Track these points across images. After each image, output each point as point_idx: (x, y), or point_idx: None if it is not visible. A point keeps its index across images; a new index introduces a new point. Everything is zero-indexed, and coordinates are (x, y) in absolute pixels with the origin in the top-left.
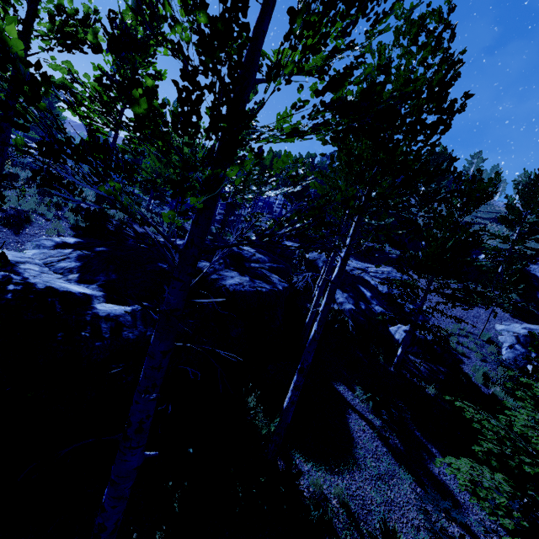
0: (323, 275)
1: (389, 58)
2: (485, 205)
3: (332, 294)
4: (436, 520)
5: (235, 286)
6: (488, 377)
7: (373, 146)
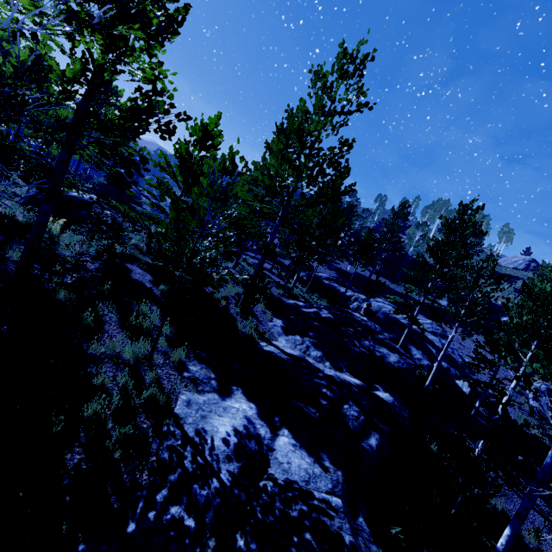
0: (442, 353)
1: (549, 271)
2: (481, 255)
3: (511, 395)
4: (547, 518)
5: (398, 364)
6: (527, 422)
7: (490, 276)
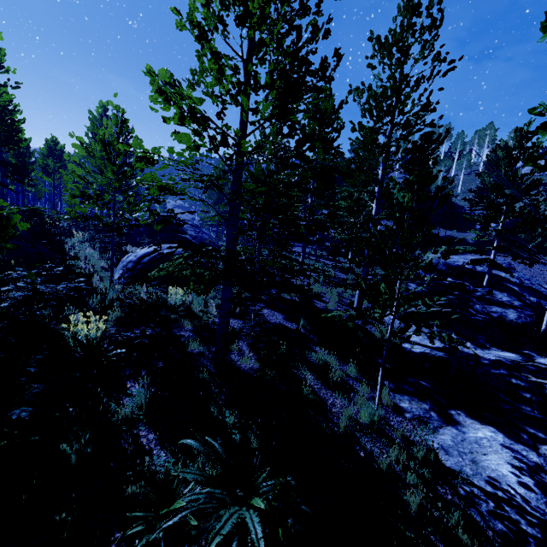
0: None
1: None
2: None
3: None
4: None
5: (520, 320)
6: None
7: None
